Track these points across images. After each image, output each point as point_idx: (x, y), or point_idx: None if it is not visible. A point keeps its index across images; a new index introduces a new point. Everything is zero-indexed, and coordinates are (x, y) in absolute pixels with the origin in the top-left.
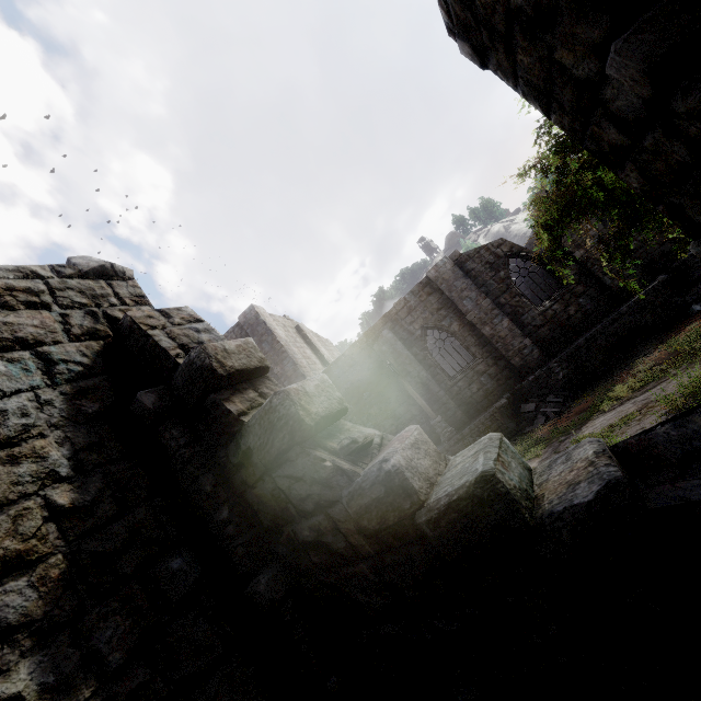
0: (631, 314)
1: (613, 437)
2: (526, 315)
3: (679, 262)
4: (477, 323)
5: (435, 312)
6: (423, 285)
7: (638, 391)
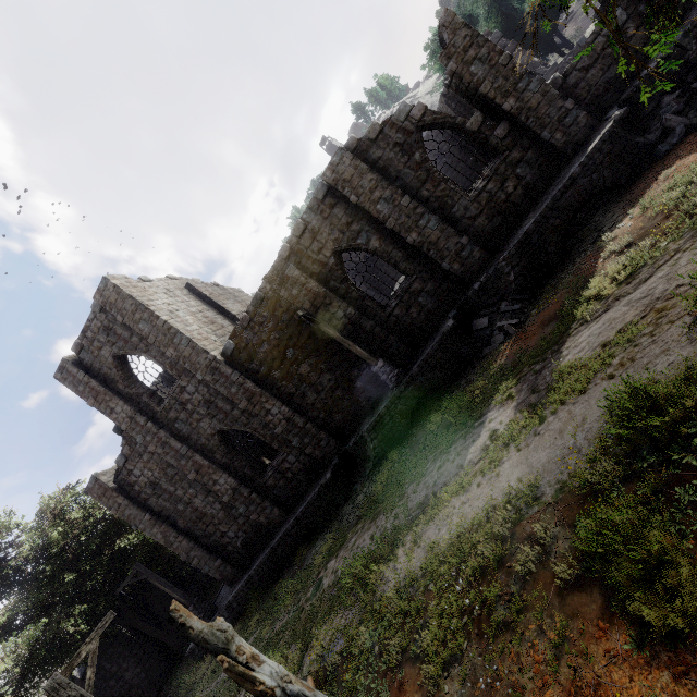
0: (585, 175)
1: (632, 379)
2: (457, 207)
3: (632, 88)
4: (400, 232)
5: (345, 229)
6: (321, 195)
7: (627, 284)
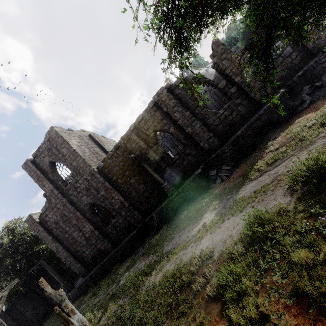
0: (266, 115)
1: (257, 209)
2: (210, 119)
3: (291, 81)
4: (183, 126)
5: (160, 122)
6: (151, 105)
7: (270, 166)
